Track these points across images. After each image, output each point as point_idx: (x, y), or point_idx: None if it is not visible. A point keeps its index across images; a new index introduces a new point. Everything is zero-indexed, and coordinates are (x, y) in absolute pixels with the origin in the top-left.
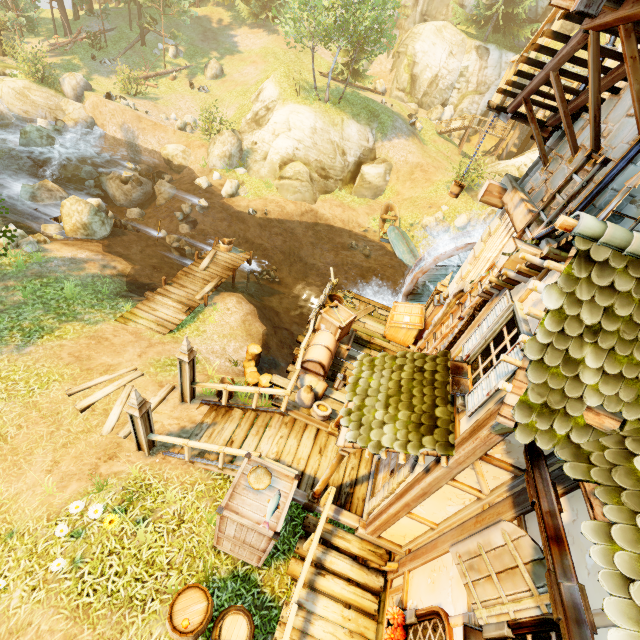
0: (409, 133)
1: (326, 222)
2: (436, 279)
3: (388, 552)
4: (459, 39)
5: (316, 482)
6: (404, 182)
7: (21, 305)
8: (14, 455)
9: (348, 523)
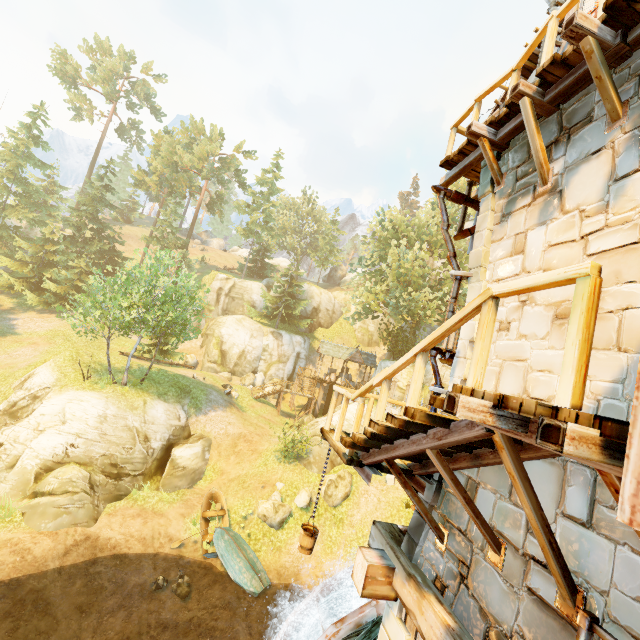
0: (226, 403)
1: (113, 551)
2: None
3: None
4: (257, 327)
5: None
6: (228, 457)
7: None
8: None
9: None
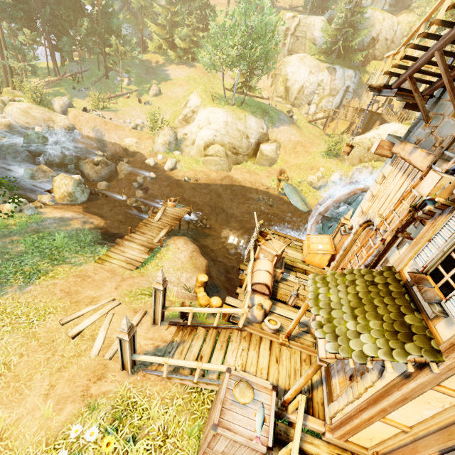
0: (290, 122)
1: (239, 184)
2: (335, 216)
3: (354, 454)
4: (315, 63)
5: (279, 390)
6: (290, 154)
7: (23, 254)
8: (16, 381)
9: (315, 428)
